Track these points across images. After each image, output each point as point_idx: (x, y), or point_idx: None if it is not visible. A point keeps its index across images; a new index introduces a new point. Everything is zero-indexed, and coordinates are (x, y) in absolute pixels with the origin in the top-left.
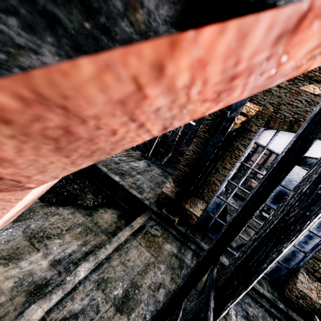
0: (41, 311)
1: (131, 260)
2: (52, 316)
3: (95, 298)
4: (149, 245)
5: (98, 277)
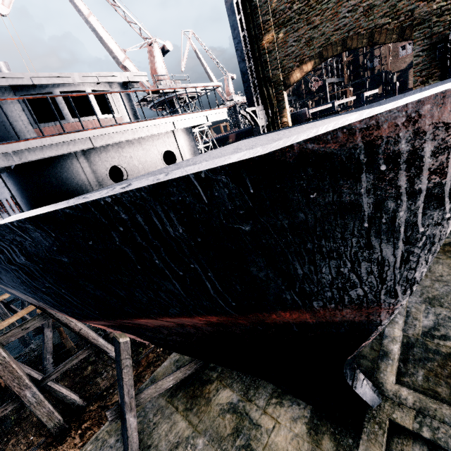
0: (398, 330)
1: (444, 274)
2: (410, 333)
3: (438, 313)
4: (450, 255)
5: (421, 299)
